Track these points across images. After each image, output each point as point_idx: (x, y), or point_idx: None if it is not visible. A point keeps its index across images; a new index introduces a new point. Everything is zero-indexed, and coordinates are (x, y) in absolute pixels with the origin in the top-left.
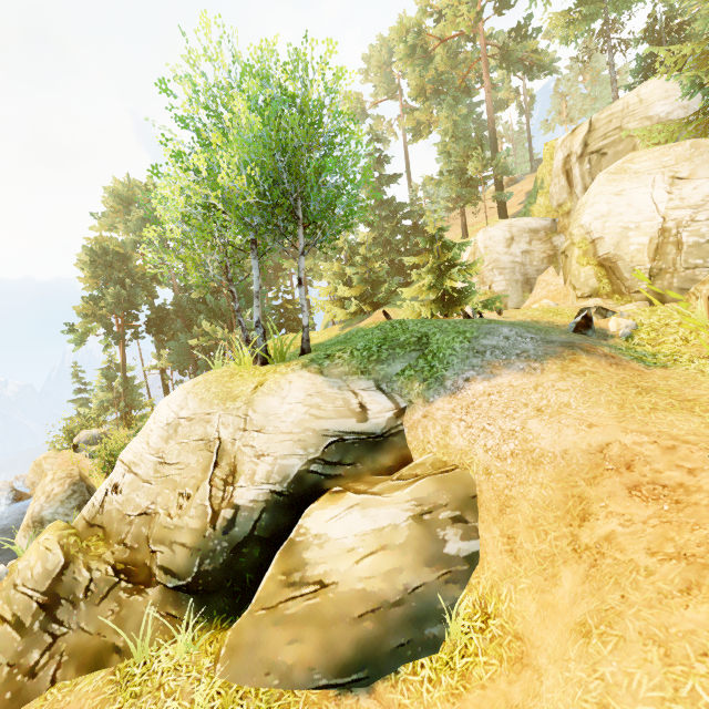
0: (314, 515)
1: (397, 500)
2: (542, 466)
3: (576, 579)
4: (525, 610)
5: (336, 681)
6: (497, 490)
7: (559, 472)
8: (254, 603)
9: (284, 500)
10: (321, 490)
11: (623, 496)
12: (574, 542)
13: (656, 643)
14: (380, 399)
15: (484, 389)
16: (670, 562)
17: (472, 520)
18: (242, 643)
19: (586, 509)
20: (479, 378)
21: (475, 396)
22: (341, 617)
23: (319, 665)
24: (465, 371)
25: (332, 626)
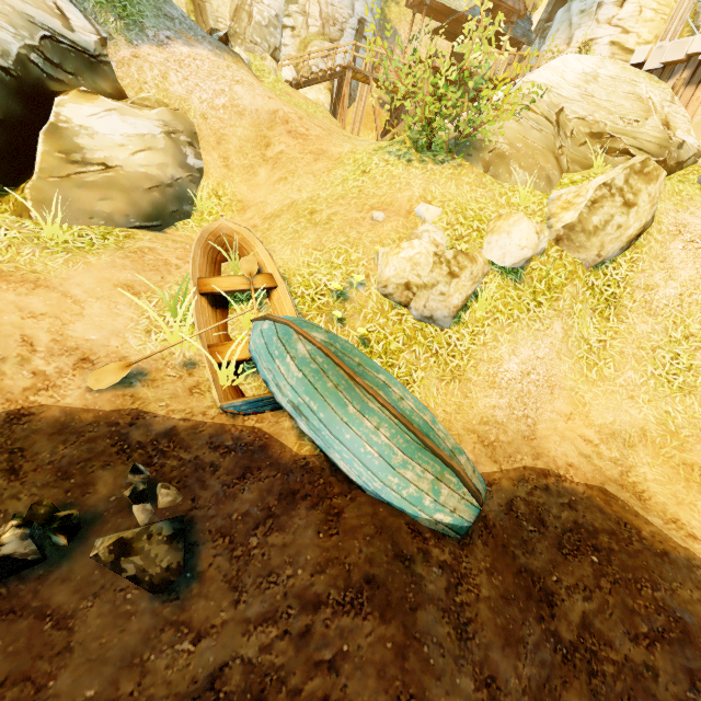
0: (69, 107)
1: (149, 116)
2: (245, 117)
3: (268, 171)
4: (241, 191)
5: (146, 224)
6: (215, 130)
7: (254, 122)
8: (39, 172)
9: (11, 81)
10: (48, 90)
11: (286, 135)
12: (264, 157)
13: (310, 174)
14: (77, 13)
15: (189, 53)
16: (309, 155)
17: (198, 148)
18: (50, 198)
19: (269, 142)
20: (180, 41)
21: (184, 56)
22: (136, 188)
23: (132, 214)
24: (164, 29)
25: (132, 192)
